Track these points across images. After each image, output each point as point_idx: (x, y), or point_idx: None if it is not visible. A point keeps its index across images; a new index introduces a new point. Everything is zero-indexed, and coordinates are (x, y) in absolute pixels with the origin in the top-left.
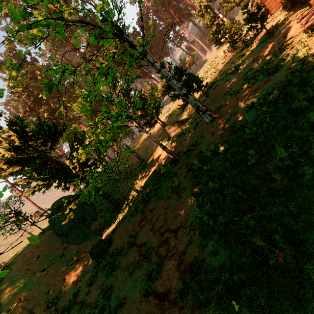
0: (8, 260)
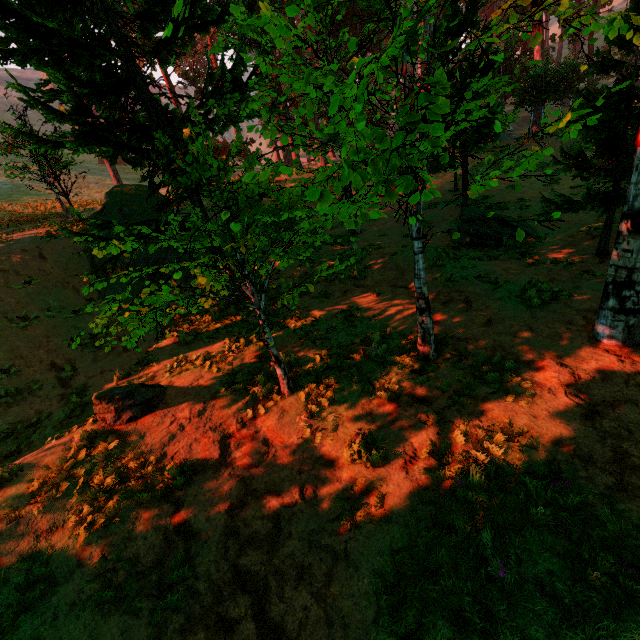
0: (12, 213)
